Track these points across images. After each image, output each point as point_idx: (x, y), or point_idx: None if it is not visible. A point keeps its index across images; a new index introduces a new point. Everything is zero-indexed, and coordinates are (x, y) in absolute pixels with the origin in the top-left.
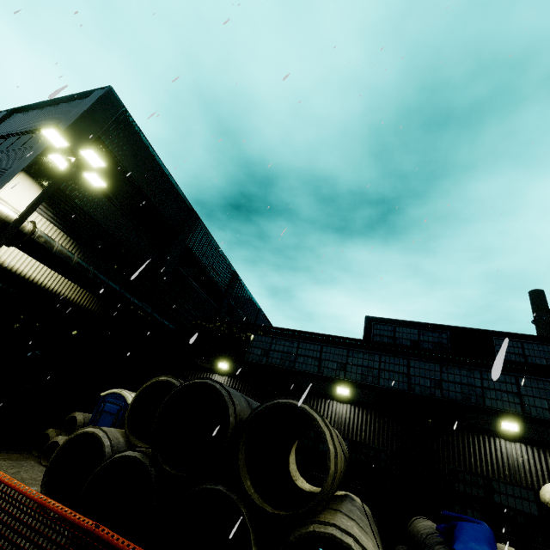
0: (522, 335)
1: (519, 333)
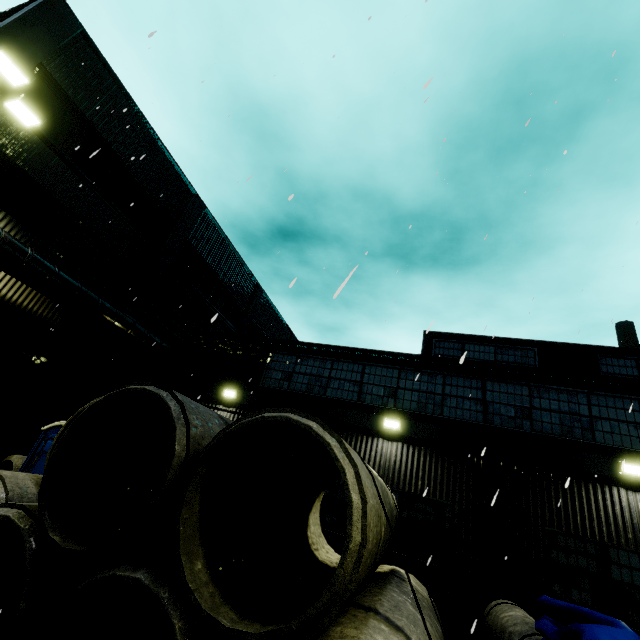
0: (637, 351)
1: (634, 349)
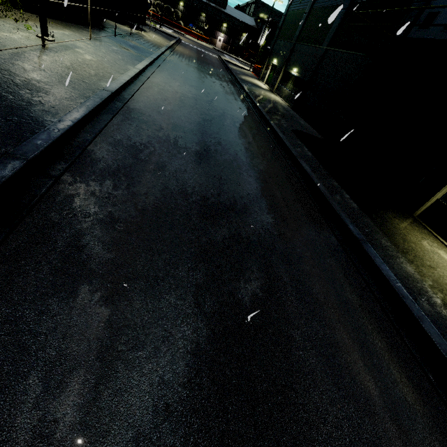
0: None
1: None
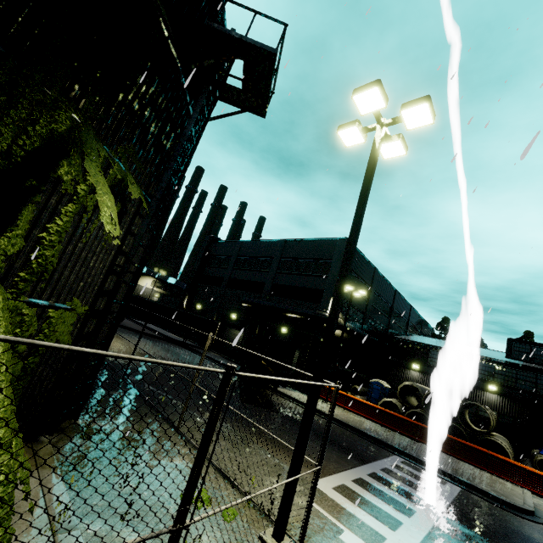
0: None
1: None
